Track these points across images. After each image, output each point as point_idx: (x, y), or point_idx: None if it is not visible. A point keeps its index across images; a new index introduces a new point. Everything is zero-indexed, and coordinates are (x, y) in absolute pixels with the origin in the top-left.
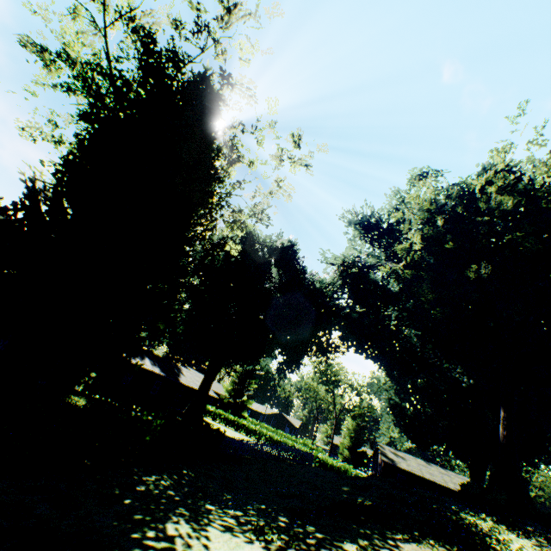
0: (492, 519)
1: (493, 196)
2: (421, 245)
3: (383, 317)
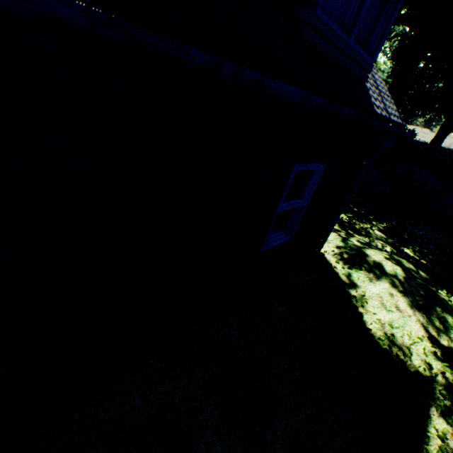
0: None
1: None
2: None
3: None
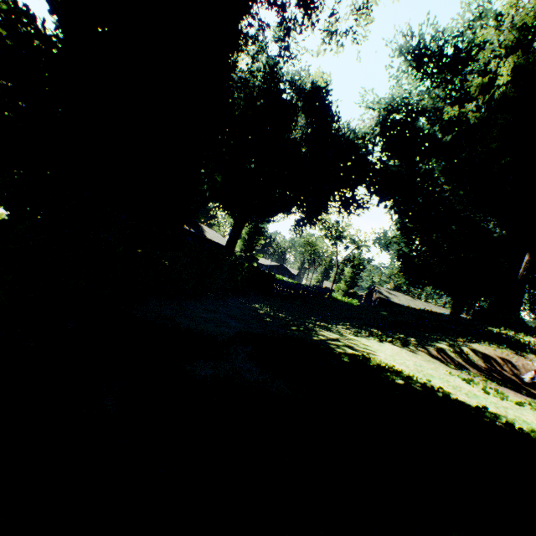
0: (510, 330)
1: None
2: (508, 79)
3: (429, 170)
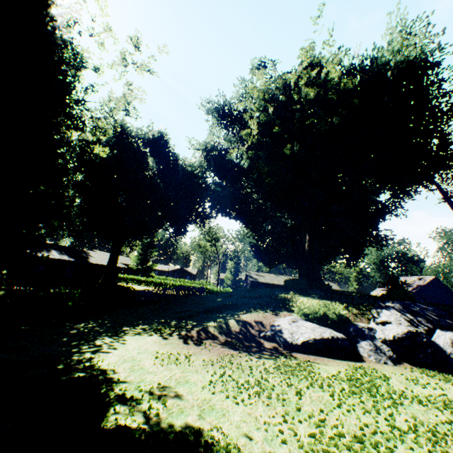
0: (294, 293)
1: (303, 88)
2: (258, 131)
3: (238, 188)
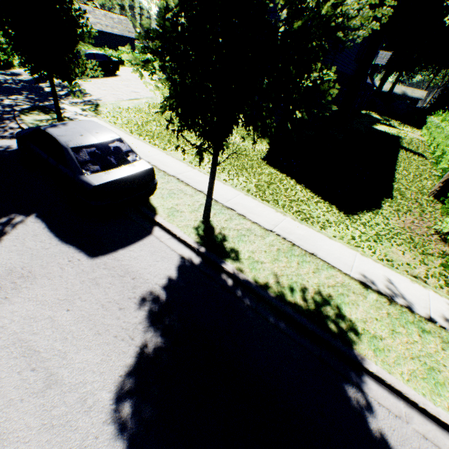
0: None
1: None
2: None
3: None
